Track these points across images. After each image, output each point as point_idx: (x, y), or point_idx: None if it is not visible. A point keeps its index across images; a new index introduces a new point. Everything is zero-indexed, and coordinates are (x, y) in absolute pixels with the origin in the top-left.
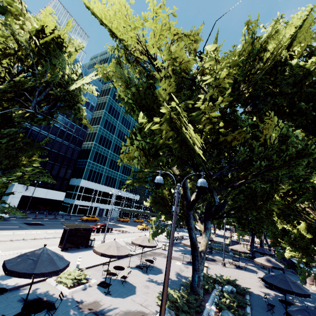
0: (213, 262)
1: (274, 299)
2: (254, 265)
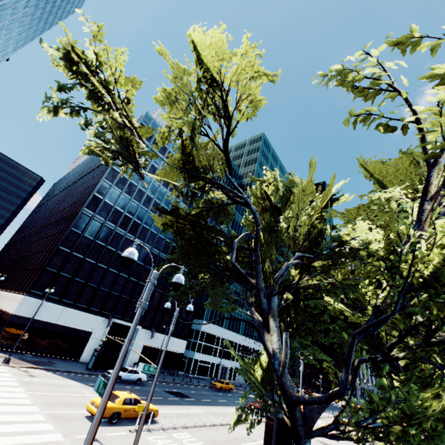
0: None
1: None
2: None
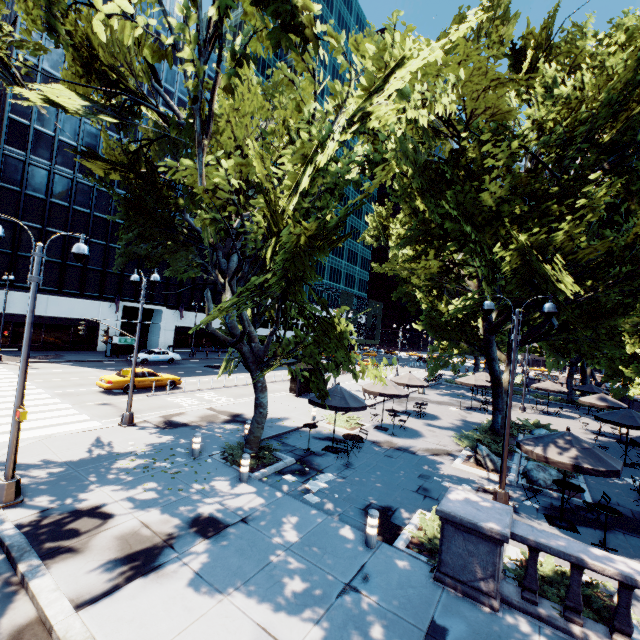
0: None
1: (607, 445)
2: (572, 411)
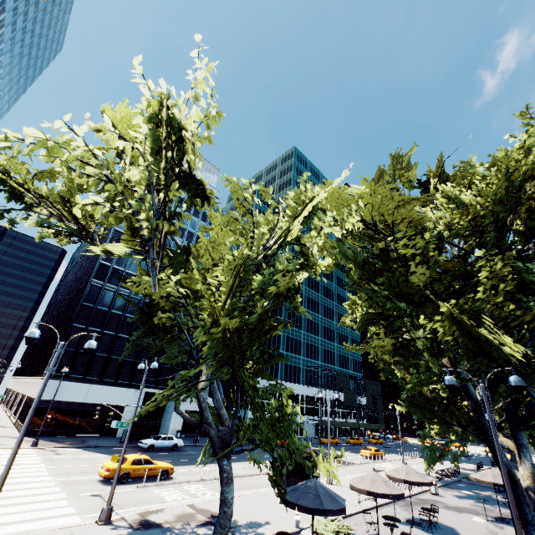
0: None
1: None
2: None
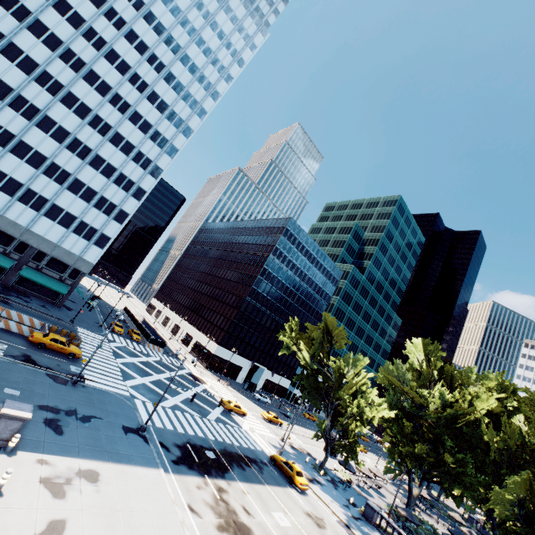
0: (428, 516)
1: None
2: None
